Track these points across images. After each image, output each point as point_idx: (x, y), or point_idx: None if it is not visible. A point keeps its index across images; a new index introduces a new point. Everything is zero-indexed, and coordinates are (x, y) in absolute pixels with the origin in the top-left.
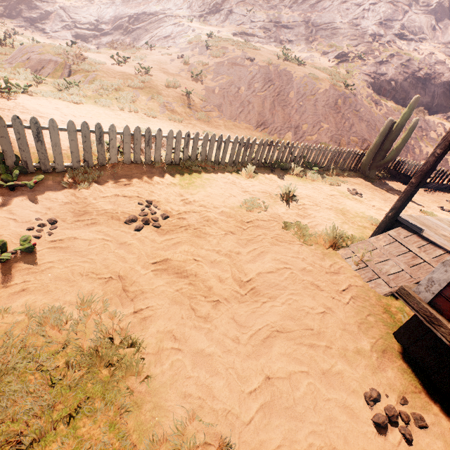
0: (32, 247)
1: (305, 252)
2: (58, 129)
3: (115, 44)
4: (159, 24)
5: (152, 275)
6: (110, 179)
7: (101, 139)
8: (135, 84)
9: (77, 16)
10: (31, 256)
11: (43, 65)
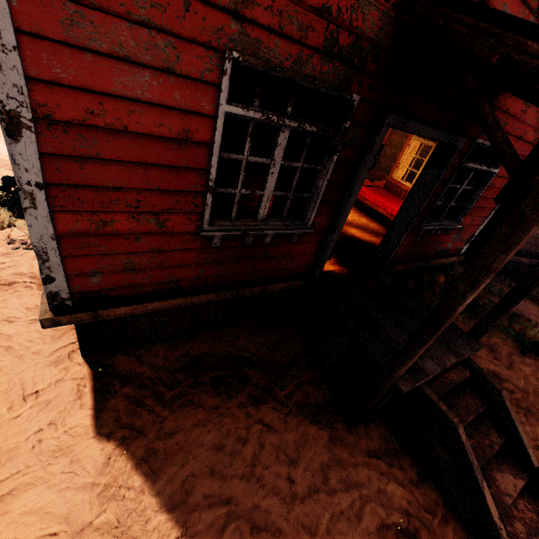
0: None
1: None
2: None
3: None
4: None
5: None
6: None
7: None
8: None
9: None
10: None
11: None
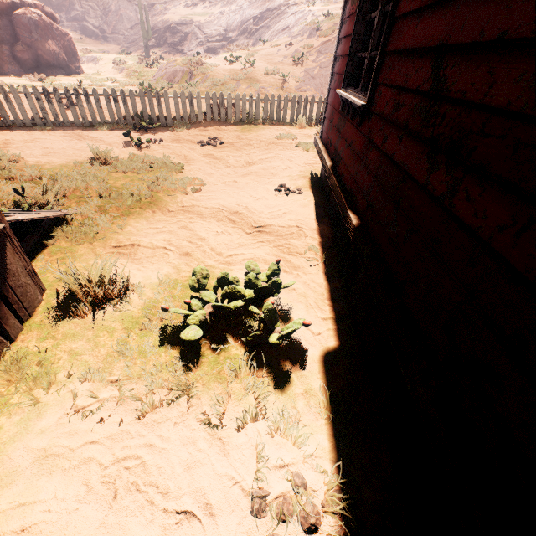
0: (150, 141)
1: (301, 153)
2: (169, 96)
3: (232, 47)
4: (280, 18)
5: (201, 157)
6: (196, 128)
7: (192, 103)
8: (238, 76)
9: (209, 31)
10: (150, 147)
11: (175, 75)
